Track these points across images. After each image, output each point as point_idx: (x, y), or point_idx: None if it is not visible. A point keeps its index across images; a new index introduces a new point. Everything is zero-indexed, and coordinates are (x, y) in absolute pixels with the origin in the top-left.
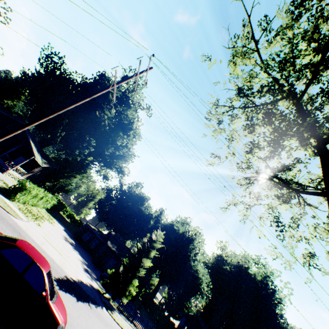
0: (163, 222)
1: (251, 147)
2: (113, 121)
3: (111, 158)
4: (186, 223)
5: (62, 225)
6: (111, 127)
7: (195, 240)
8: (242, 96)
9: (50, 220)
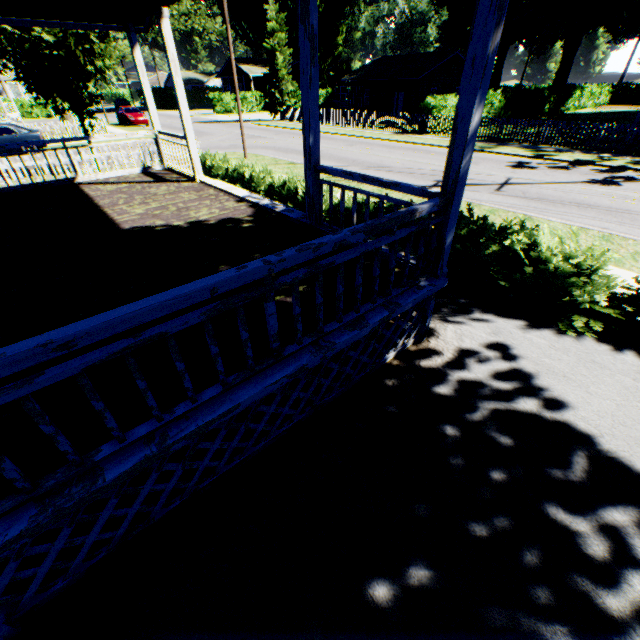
0: None
1: None
2: None
3: None
4: None
5: None
6: None
7: None
8: None
9: None
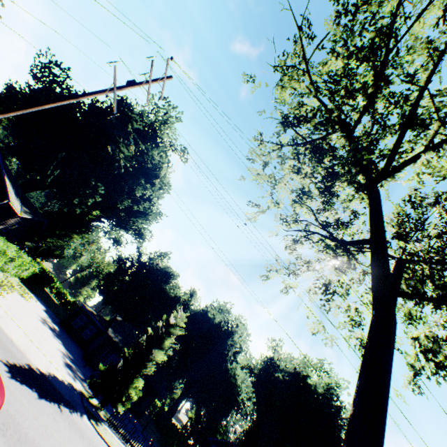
0: (194, 308)
1: (299, 194)
2: (132, 163)
3: (127, 214)
4: (225, 310)
5: (44, 304)
6: (130, 171)
7: (236, 333)
8: (287, 126)
9: (24, 293)
